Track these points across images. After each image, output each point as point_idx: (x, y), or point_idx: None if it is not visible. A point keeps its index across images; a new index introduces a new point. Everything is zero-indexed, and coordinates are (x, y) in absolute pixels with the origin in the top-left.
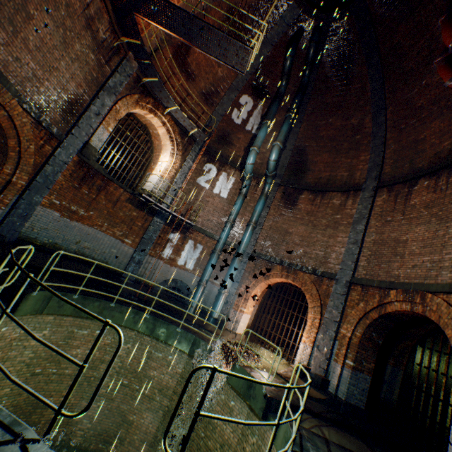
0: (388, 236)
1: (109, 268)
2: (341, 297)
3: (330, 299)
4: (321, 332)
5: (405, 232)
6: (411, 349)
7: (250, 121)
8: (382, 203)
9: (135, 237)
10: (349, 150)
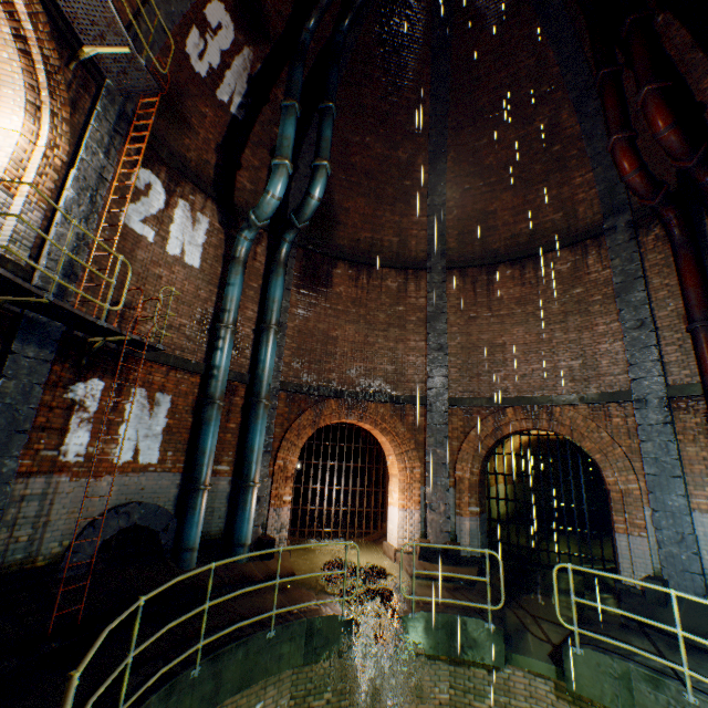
0: (479, 338)
1: None
2: (444, 429)
3: (428, 434)
4: (430, 485)
5: (499, 333)
6: None
7: (226, 80)
8: (458, 292)
9: None
10: (397, 202)
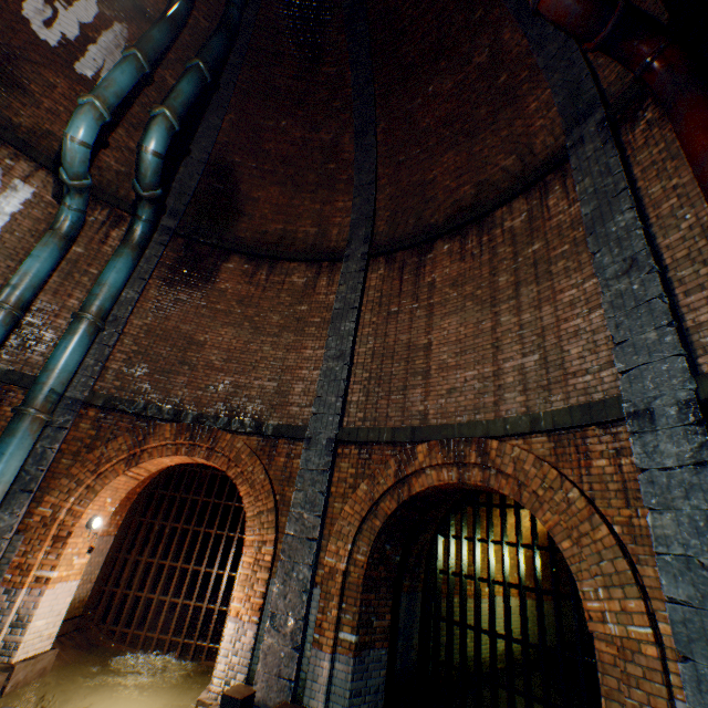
0: (398, 340)
1: None
2: (321, 478)
3: (297, 486)
4: (281, 578)
5: (425, 329)
6: (430, 545)
7: (90, 55)
8: (380, 283)
9: None
10: (319, 189)
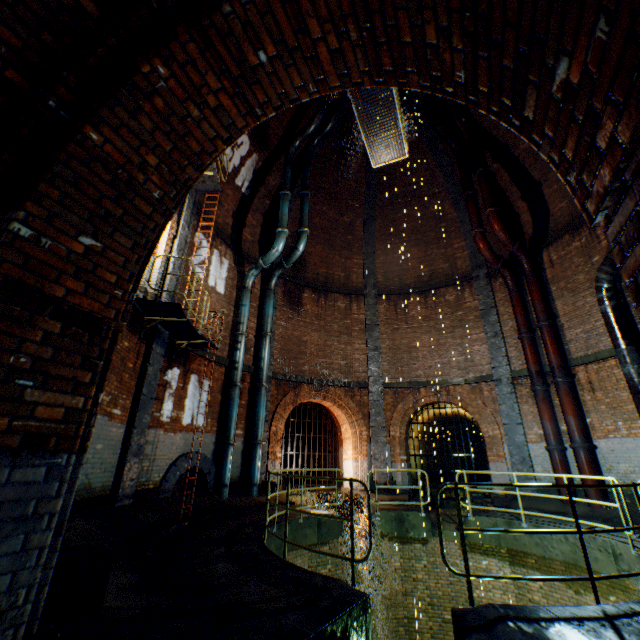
0: (401, 342)
1: (92, 495)
2: (381, 404)
3: (370, 408)
4: (374, 442)
5: (413, 339)
6: None
7: (242, 173)
8: (385, 311)
9: (126, 398)
10: (343, 249)
